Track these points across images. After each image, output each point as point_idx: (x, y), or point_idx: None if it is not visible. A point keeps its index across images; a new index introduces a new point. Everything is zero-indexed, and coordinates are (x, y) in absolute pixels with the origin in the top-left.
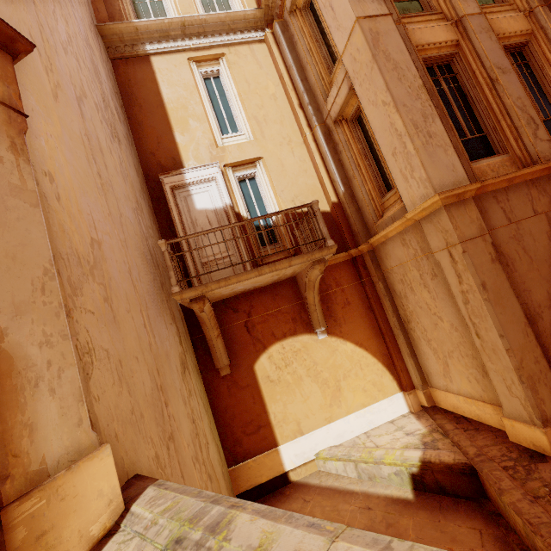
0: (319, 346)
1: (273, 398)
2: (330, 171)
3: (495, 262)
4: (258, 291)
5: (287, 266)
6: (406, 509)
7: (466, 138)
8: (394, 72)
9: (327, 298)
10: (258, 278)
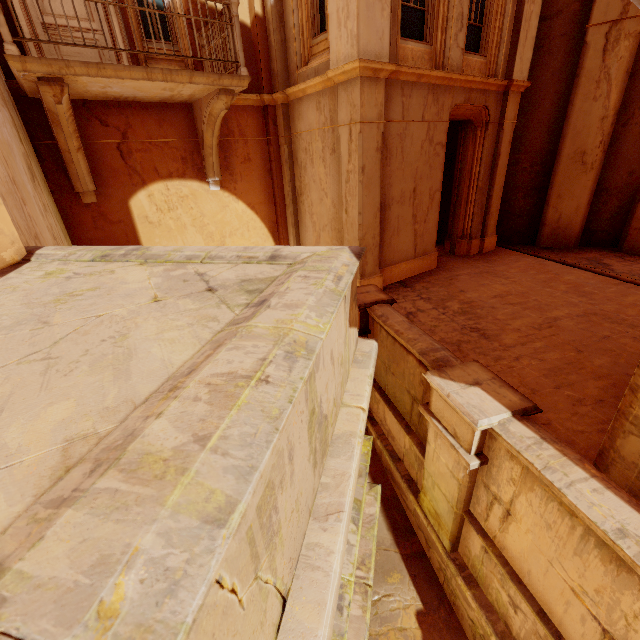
0: (210, 198)
1: (151, 240)
2: None
3: (378, 151)
4: (139, 106)
5: (186, 81)
6: None
7: (408, 4)
8: None
9: (227, 146)
10: (146, 84)
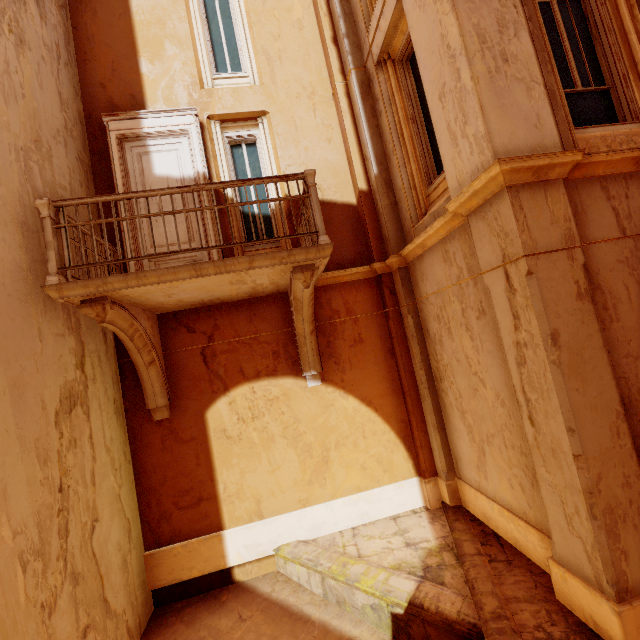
0: (307, 396)
1: (227, 461)
2: (362, 143)
3: (583, 298)
4: (229, 306)
5: (245, 267)
6: None
7: (573, 89)
8: None
9: (330, 329)
10: (202, 282)
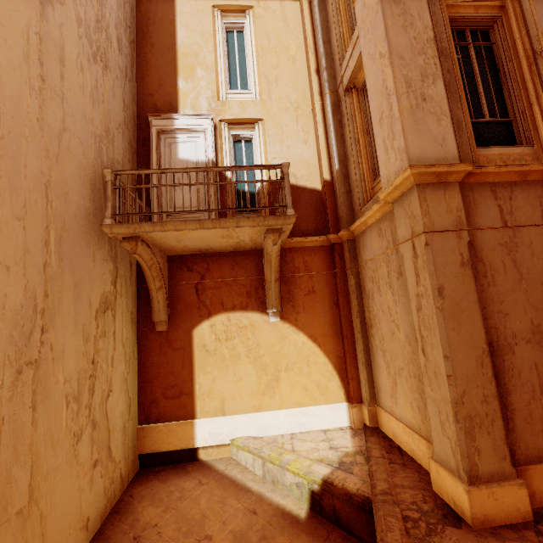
0: (268, 329)
1: (204, 368)
2: (330, 146)
3: (465, 266)
4: (219, 255)
5: (233, 226)
6: (291, 527)
7: (482, 119)
8: (401, 18)
9: (291, 280)
10: (203, 233)
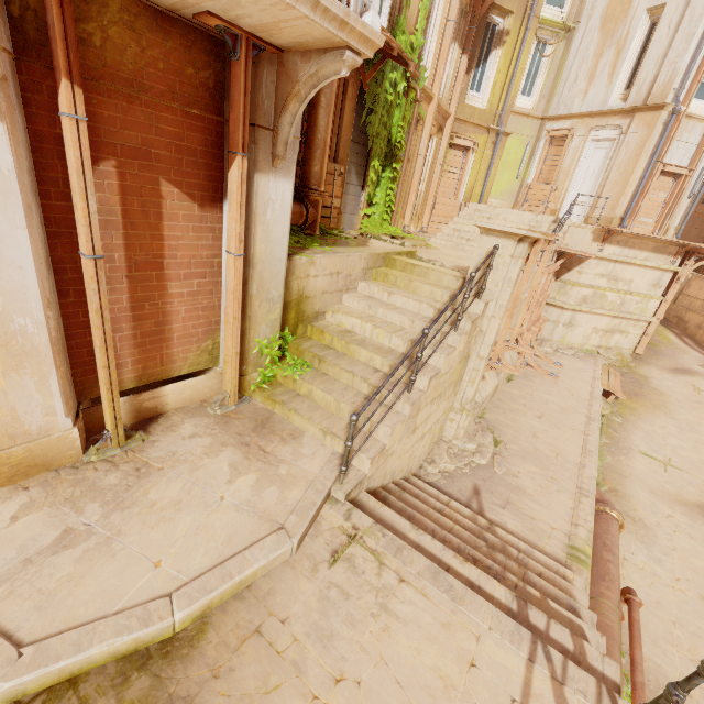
0: None
1: None
2: None
3: None
4: None
5: None
6: None
7: None
8: None
9: None
10: None
